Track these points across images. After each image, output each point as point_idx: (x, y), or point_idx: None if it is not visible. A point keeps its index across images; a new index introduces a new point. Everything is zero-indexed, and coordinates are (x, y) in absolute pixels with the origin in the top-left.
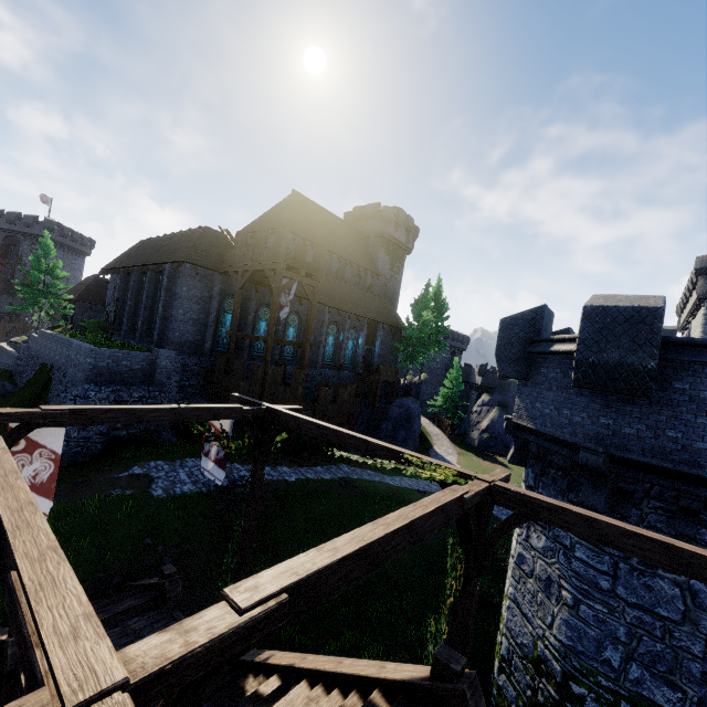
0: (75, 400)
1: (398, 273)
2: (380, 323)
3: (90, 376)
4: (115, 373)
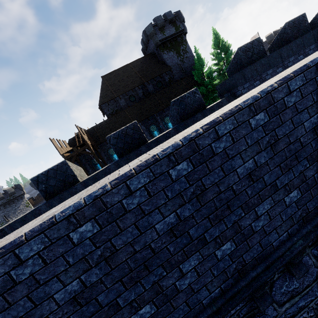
0: None
1: (186, 52)
2: None
3: None
4: None
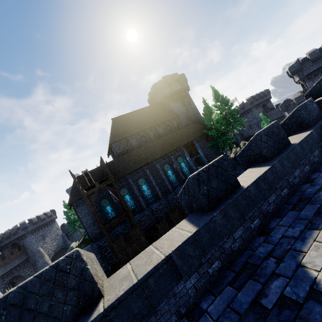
0: None
1: (190, 104)
2: (193, 140)
3: None
4: None
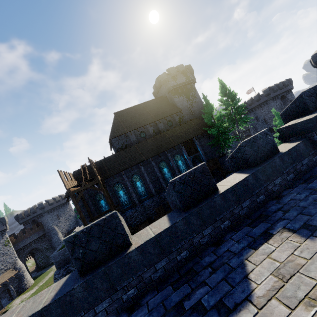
0: (54, 281)
1: (195, 98)
2: (192, 138)
3: (57, 266)
4: (65, 259)
